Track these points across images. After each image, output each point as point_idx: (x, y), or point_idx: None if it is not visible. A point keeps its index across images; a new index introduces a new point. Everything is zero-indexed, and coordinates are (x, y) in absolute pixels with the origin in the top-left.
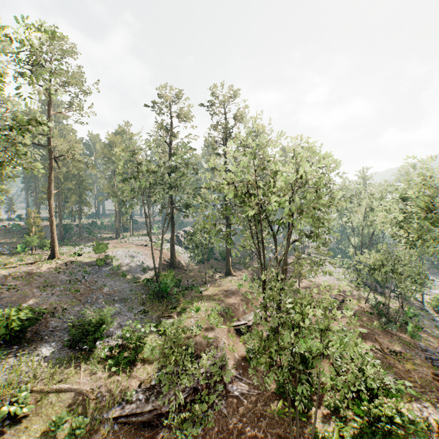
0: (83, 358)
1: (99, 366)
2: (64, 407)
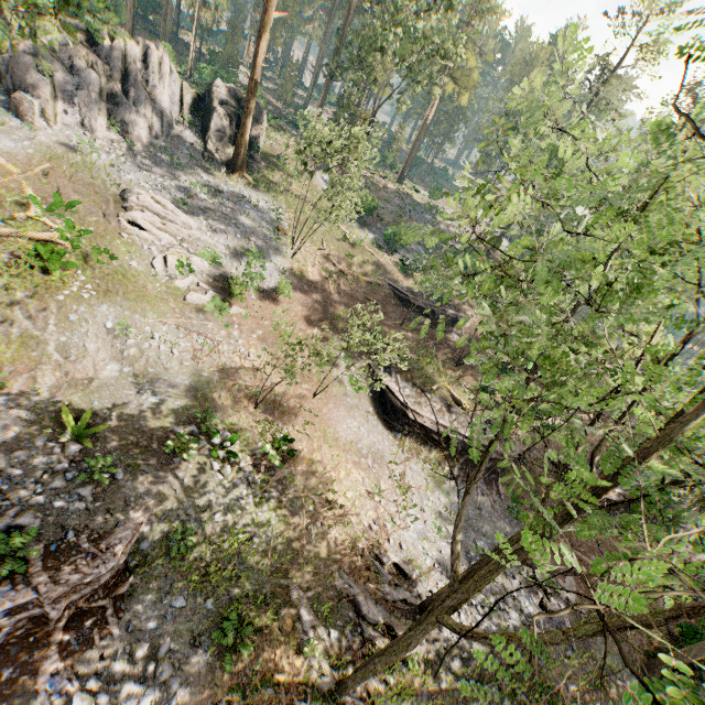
0: (387, 253)
1: (392, 262)
2: (372, 261)
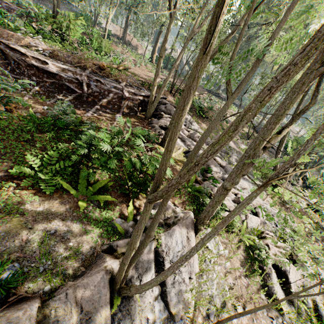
0: None
1: None
2: None
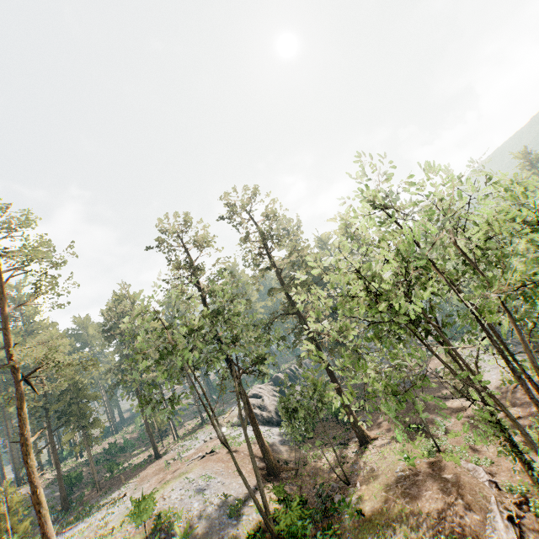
0: None
1: None
2: None
